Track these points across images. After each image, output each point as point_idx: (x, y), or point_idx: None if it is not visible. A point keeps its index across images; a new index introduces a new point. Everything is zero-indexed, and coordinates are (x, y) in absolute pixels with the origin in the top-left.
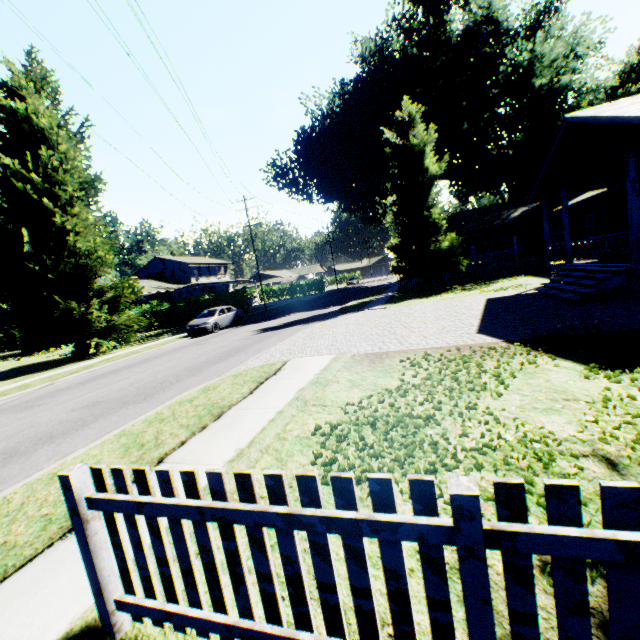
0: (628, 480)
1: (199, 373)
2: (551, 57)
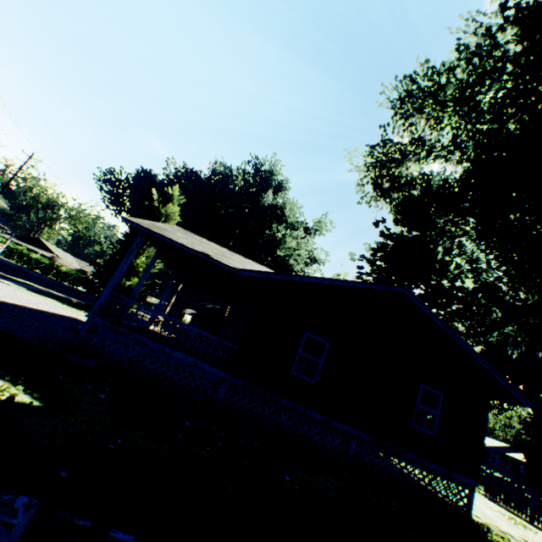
0: None
1: None
2: (289, 245)
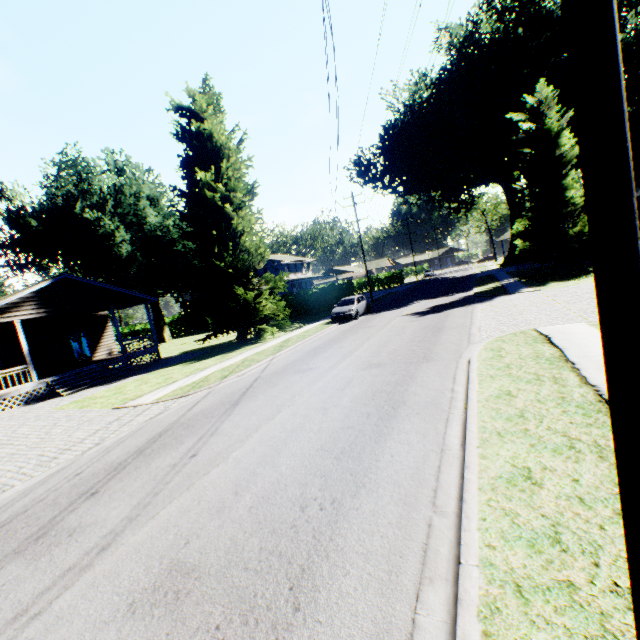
0: None
1: (437, 343)
2: None
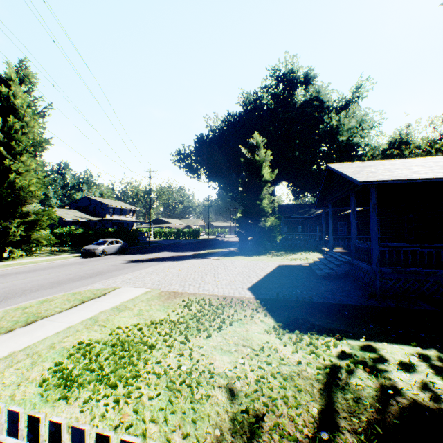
0: (234, 408)
1: (57, 287)
2: (348, 126)
